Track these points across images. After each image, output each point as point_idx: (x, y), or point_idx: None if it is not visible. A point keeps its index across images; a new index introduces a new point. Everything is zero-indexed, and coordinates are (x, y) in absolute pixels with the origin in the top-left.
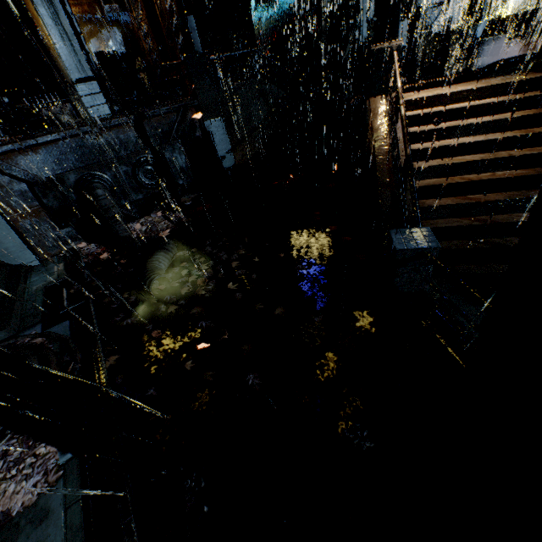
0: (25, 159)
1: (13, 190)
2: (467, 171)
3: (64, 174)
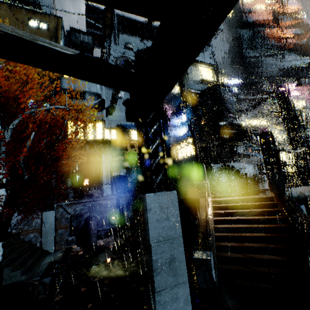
0: (75, 206)
1: (64, 217)
2: (240, 231)
3: (84, 213)
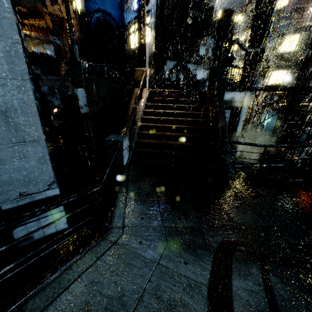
0: None
1: None
2: (165, 123)
3: None
